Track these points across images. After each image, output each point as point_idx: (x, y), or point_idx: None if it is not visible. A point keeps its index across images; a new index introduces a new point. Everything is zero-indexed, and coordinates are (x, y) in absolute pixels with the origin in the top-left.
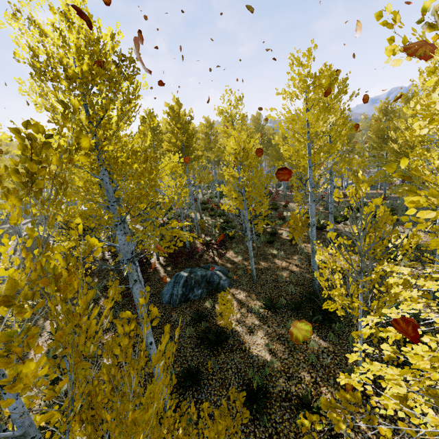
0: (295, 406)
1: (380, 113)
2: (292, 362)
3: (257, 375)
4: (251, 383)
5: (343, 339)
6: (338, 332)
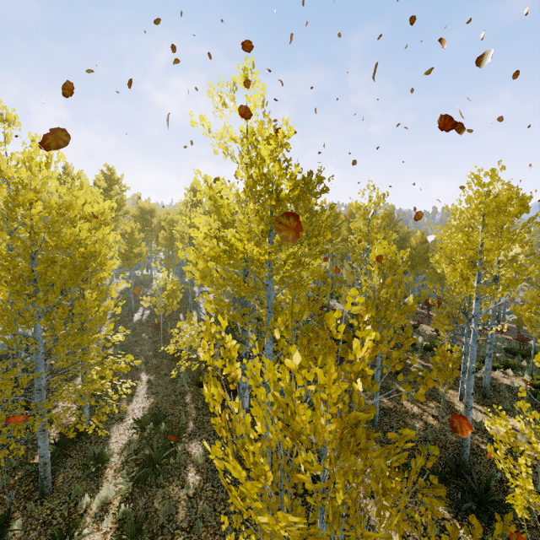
0: None
1: None
2: None
3: None
4: None
5: None
6: (501, 537)
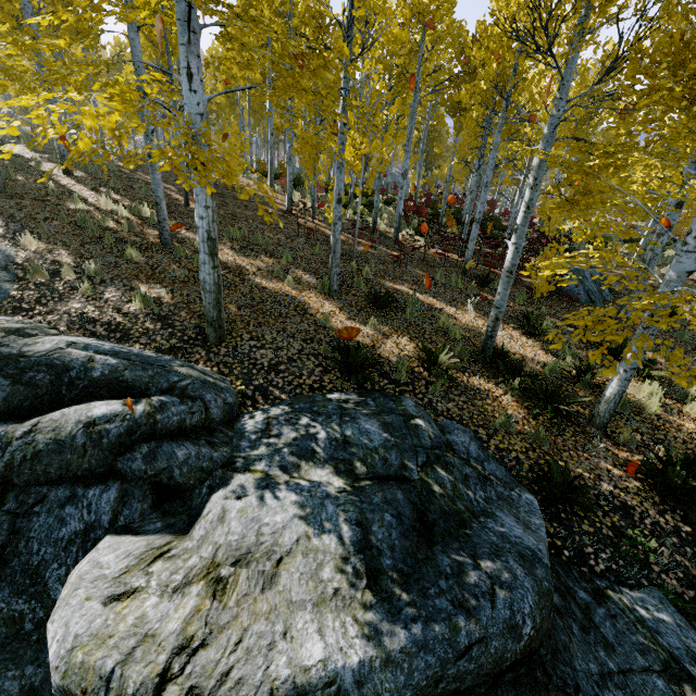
0: None
1: None
2: None
3: None
4: None
5: None
6: None
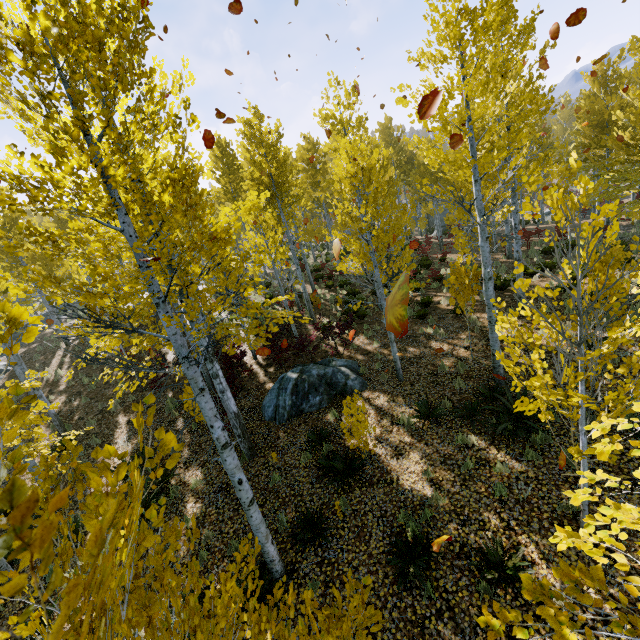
0: (477, 566)
1: (594, 84)
2: (468, 497)
3: (413, 520)
4: (403, 532)
5: (551, 458)
6: (542, 446)
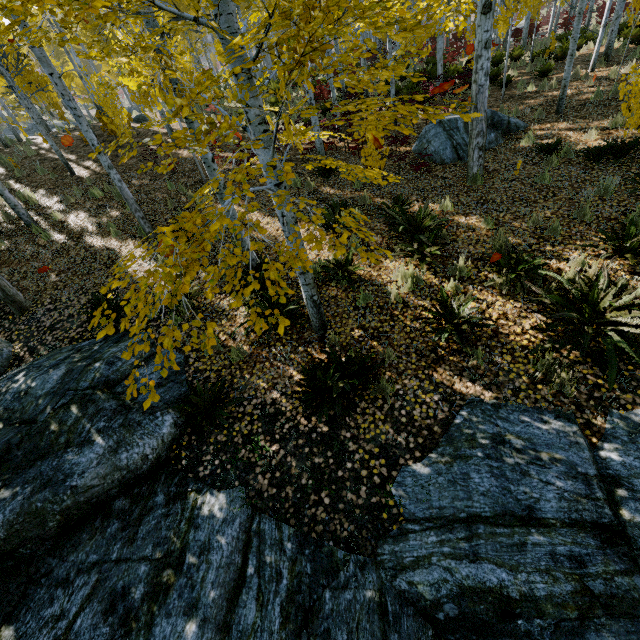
0: None
1: None
2: None
3: None
4: None
5: None
6: None
